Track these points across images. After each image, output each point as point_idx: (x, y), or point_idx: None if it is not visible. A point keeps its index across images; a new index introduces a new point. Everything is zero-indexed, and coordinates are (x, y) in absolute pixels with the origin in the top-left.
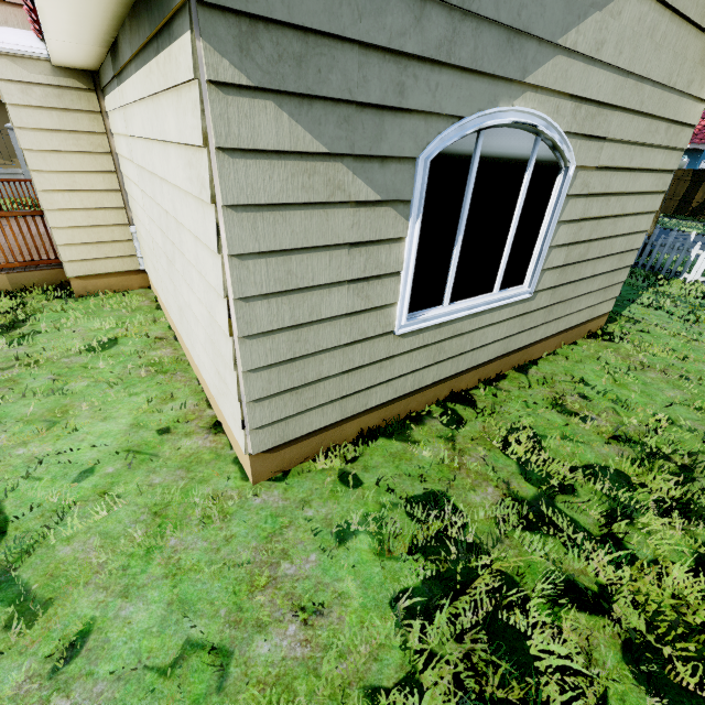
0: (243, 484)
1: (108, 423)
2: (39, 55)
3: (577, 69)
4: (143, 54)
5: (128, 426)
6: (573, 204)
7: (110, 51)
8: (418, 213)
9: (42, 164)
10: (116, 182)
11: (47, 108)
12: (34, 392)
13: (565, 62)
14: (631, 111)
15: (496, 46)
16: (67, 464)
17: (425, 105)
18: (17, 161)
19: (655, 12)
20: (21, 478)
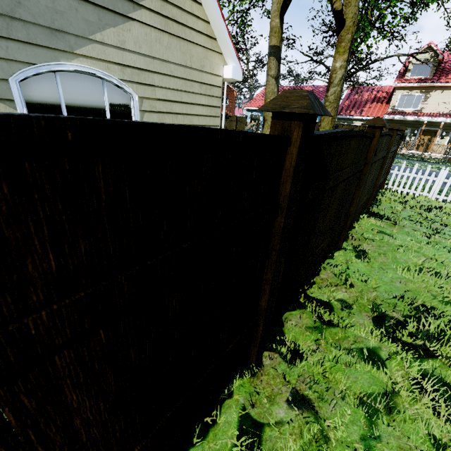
0: None
1: None
2: None
3: (113, 51)
4: None
5: None
6: (149, 115)
7: None
8: (23, 107)
9: None
10: None
11: None
12: None
13: (101, 47)
14: (167, 75)
15: (44, 35)
16: None
17: (2, 55)
18: None
19: (157, 33)
20: None
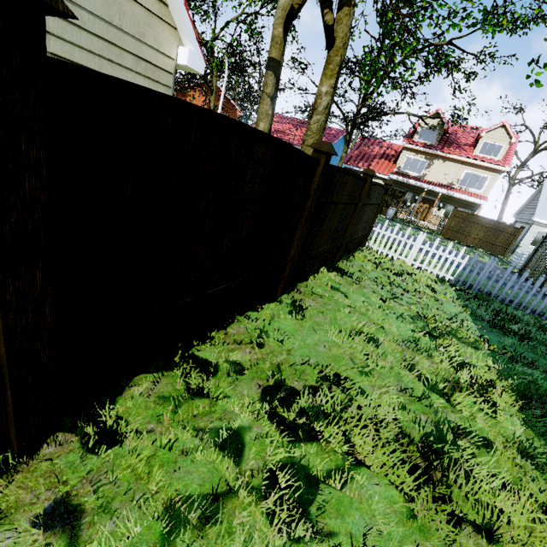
0: None
1: None
2: None
3: None
4: None
5: None
6: None
7: None
8: None
9: None
10: None
11: None
12: None
13: None
14: (74, 24)
15: None
16: None
17: None
18: None
19: None
20: None
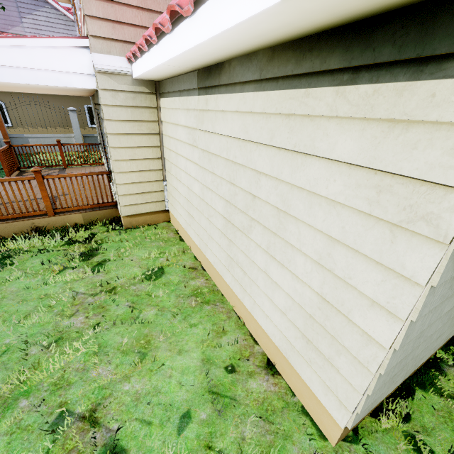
0: (324, 444)
1: (184, 357)
2: (125, 72)
3: None
4: (292, 80)
5: (200, 362)
6: None
7: (199, 71)
8: None
9: (117, 143)
10: (159, 152)
11: (125, 106)
12: (122, 321)
13: None
14: None
15: None
16: (167, 405)
17: None
18: (68, 128)
19: None
20: (135, 421)
